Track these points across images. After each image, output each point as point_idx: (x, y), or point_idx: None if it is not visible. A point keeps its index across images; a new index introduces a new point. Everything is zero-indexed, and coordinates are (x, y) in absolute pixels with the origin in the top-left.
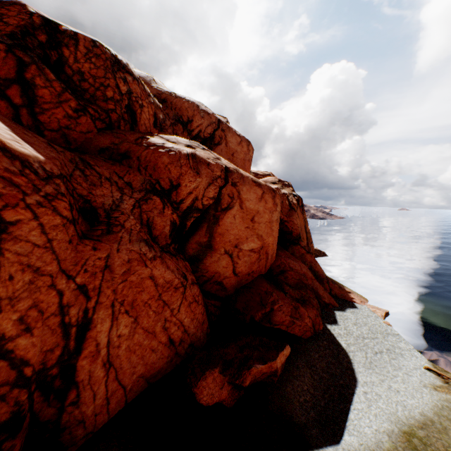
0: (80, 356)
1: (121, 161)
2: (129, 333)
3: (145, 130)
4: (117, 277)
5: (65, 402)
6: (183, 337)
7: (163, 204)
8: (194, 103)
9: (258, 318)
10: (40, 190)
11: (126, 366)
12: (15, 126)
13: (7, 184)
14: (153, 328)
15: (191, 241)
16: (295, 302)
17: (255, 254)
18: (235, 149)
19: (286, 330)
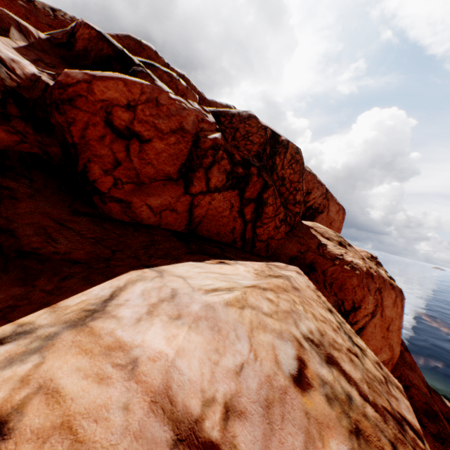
0: None
1: (308, 274)
2: None
3: None
4: None
5: None
6: None
7: None
8: (314, 176)
9: None
10: None
11: None
12: None
13: None
14: None
15: None
16: (436, 441)
17: (384, 365)
18: (333, 217)
19: None
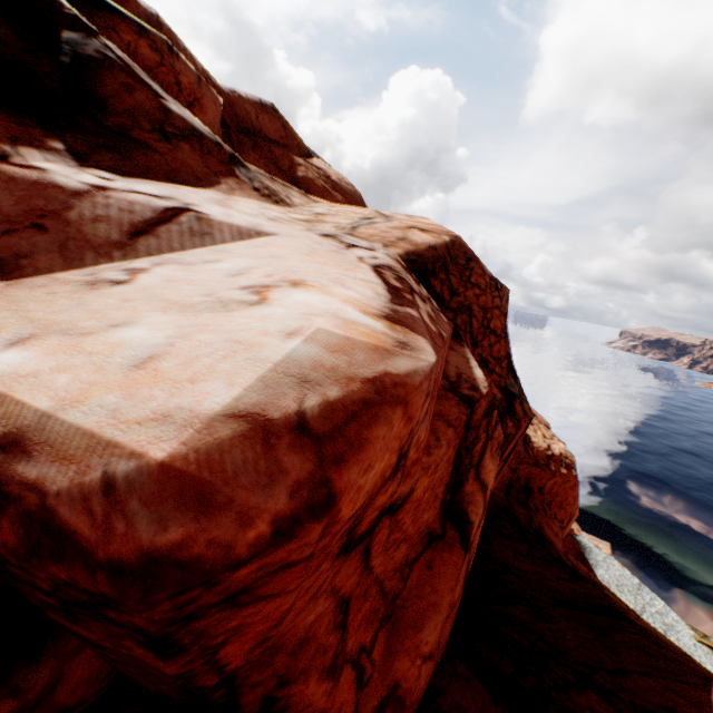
0: None
1: (527, 502)
2: None
3: None
4: None
5: None
6: None
7: None
8: None
9: None
10: None
11: None
12: None
13: None
14: None
15: None
16: None
17: None
18: None
19: None
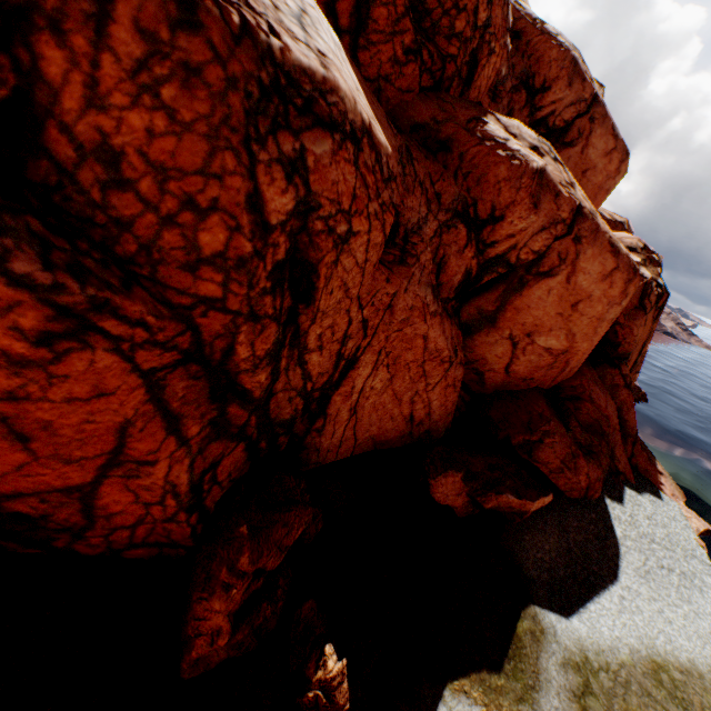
0: (337, 391)
1: (435, 154)
2: (380, 389)
3: (475, 98)
4: (394, 323)
5: (313, 426)
6: (424, 419)
7: (466, 240)
8: (568, 53)
9: (516, 442)
10: (379, 196)
11: (365, 420)
12: (365, 88)
13: (361, 183)
14: (402, 396)
15: (471, 303)
16: (576, 448)
17: (549, 356)
18: (594, 162)
19: (546, 474)
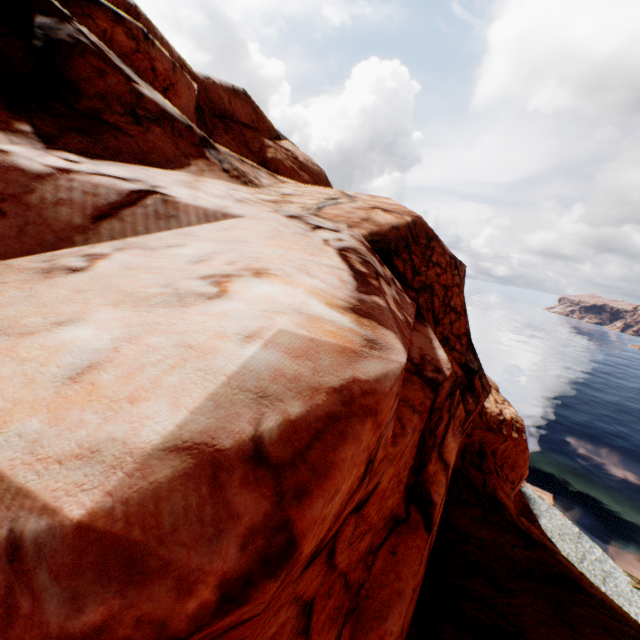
0: None
1: (481, 465)
2: None
3: None
4: None
5: None
6: None
7: None
8: None
9: None
10: None
11: None
12: None
13: None
14: None
15: None
16: None
17: None
18: None
19: None
